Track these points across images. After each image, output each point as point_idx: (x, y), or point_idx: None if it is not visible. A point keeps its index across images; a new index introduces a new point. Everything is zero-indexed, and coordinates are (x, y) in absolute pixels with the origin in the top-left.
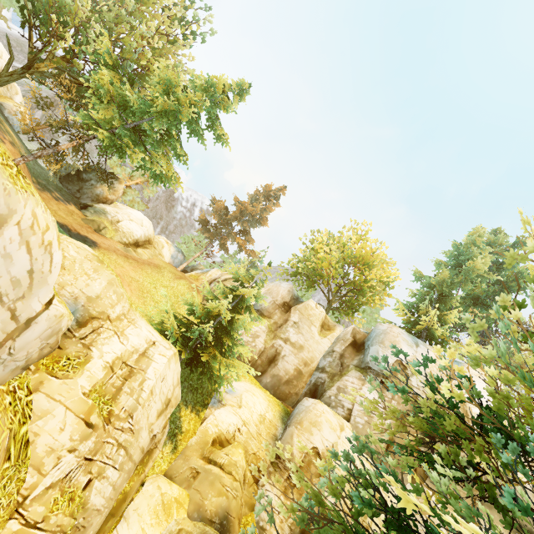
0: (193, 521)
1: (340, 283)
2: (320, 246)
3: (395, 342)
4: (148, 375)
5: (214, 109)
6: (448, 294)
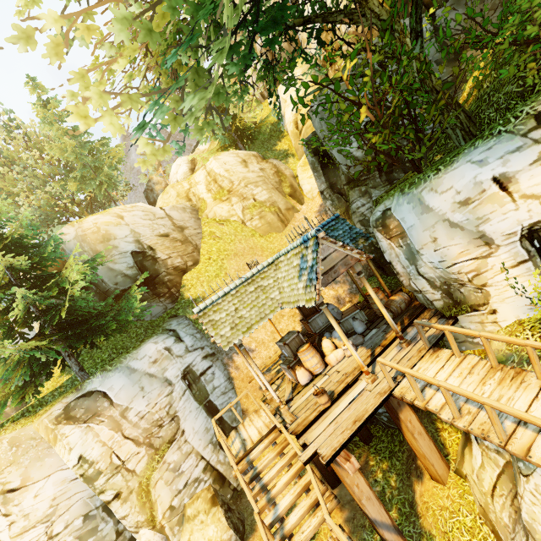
0: None
1: None
2: None
3: None
4: (218, 172)
5: (61, 114)
6: None
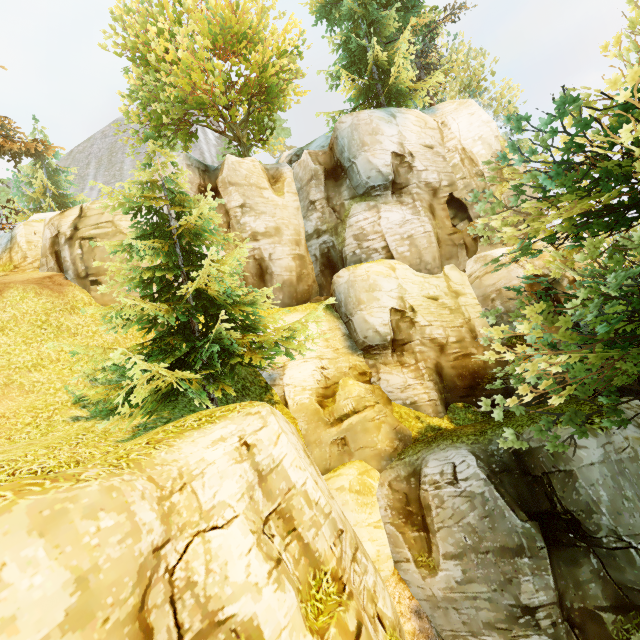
0: (386, 468)
1: (232, 99)
2: (161, 42)
3: (375, 133)
4: (299, 481)
5: None
6: (376, 16)
